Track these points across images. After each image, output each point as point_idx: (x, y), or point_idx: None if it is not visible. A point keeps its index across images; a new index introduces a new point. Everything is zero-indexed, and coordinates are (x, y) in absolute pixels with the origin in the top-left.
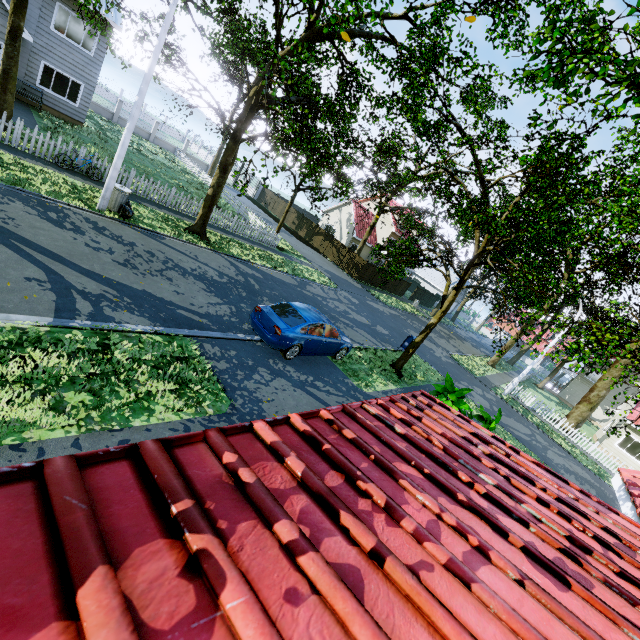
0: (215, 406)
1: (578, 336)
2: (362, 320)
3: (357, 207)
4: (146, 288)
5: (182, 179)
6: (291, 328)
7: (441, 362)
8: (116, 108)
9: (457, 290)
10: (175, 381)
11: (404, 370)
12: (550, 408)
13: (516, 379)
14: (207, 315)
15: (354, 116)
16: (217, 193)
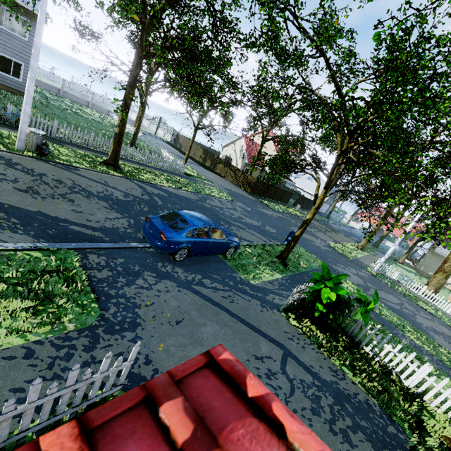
0: (79, 319)
1: (445, 215)
2: (253, 223)
3: (244, 138)
4: (41, 209)
5: (110, 130)
6: (176, 233)
7: (320, 250)
8: (61, 85)
9: (326, 189)
10: (34, 297)
11: (289, 260)
12: (411, 278)
13: (382, 258)
14: (102, 228)
15: (229, 60)
16: (123, 131)
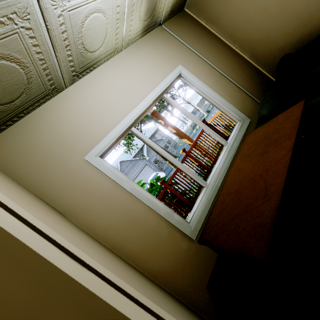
0: None
1: None
2: None
3: None
4: None
5: None
6: None
7: None
8: None
9: None
10: None
11: None
12: None
13: None
14: None
15: None
16: None
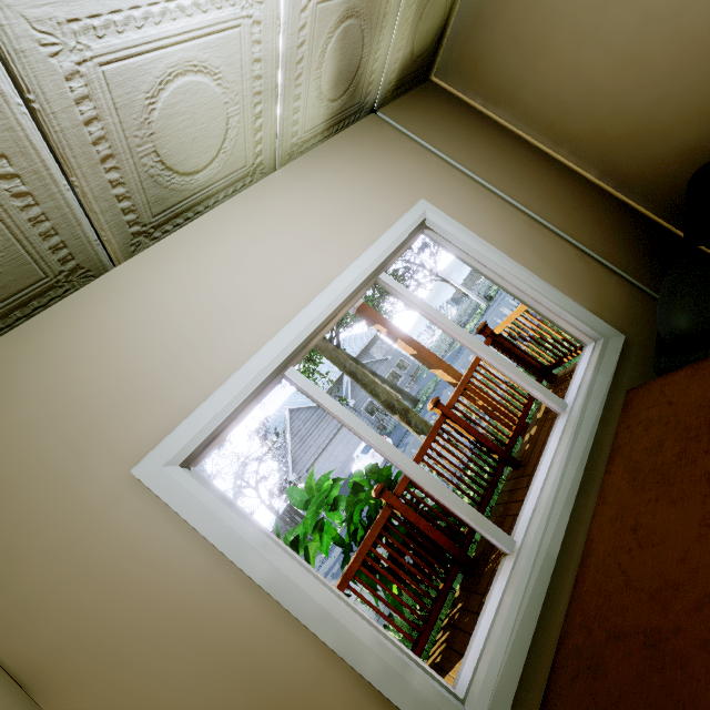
0: None
1: None
2: None
3: None
4: None
5: None
6: None
7: None
8: None
9: None
10: None
11: None
12: None
13: None
14: None
15: None
16: None
